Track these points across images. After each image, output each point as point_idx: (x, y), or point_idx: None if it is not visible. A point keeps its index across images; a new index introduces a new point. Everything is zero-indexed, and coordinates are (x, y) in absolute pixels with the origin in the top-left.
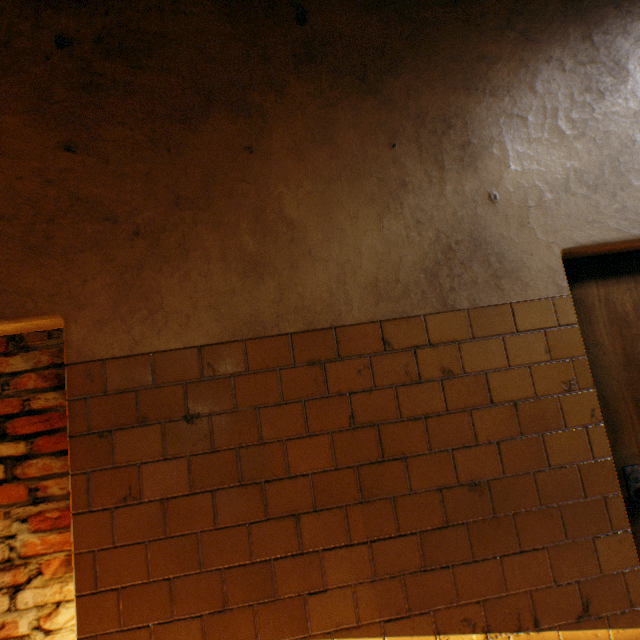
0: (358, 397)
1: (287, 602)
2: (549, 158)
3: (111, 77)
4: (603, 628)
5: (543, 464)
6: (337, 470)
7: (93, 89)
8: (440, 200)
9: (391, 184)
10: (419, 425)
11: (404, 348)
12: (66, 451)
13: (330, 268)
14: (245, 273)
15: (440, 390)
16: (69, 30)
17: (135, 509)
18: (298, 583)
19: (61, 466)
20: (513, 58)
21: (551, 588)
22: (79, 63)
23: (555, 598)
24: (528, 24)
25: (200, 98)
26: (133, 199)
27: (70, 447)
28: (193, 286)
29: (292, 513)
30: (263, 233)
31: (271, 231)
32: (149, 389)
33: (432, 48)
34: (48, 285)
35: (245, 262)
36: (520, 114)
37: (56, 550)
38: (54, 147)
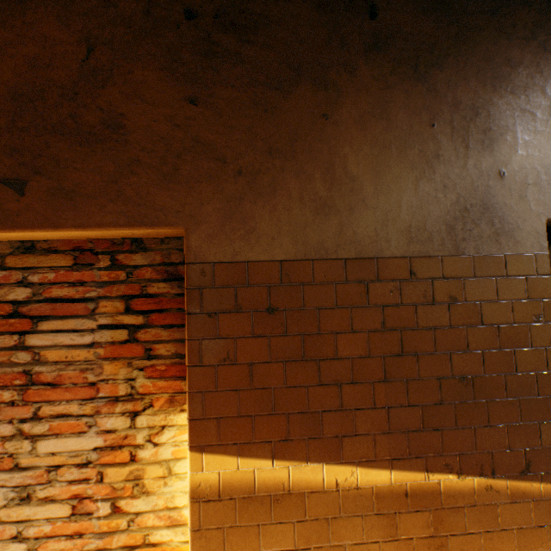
0: (389, 309)
1: (329, 439)
2: (548, 148)
3: (225, 47)
4: (537, 481)
5: (512, 370)
6: (369, 357)
7: (212, 56)
8: (463, 172)
9: (428, 155)
10: (429, 333)
11: (424, 278)
12: (169, 326)
13: (377, 214)
14: (316, 211)
15: (446, 311)
16: (195, 5)
17: (231, 368)
18: (337, 428)
19: (166, 336)
20: (532, 64)
21: (506, 451)
22: (202, 33)
23: (507, 458)
24: (547, 37)
25: (291, 72)
26: (238, 146)
27: (188, 321)
28: (278, 216)
29: (336, 382)
30: (331, 183)
31: (337, 182)
32: (244, 287)
33: (471, 49)
34: (175, 204)
35: (316, 203)
36: (531, 110)
37: (160, 392)
38: (181, 99)
